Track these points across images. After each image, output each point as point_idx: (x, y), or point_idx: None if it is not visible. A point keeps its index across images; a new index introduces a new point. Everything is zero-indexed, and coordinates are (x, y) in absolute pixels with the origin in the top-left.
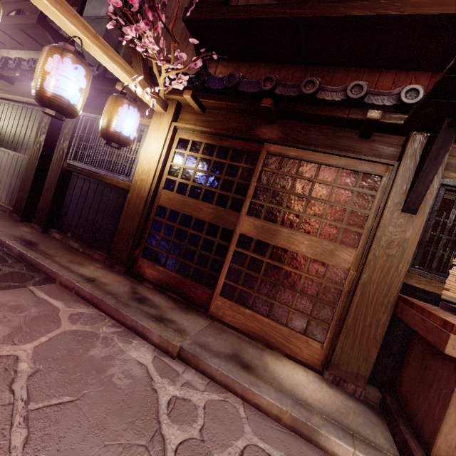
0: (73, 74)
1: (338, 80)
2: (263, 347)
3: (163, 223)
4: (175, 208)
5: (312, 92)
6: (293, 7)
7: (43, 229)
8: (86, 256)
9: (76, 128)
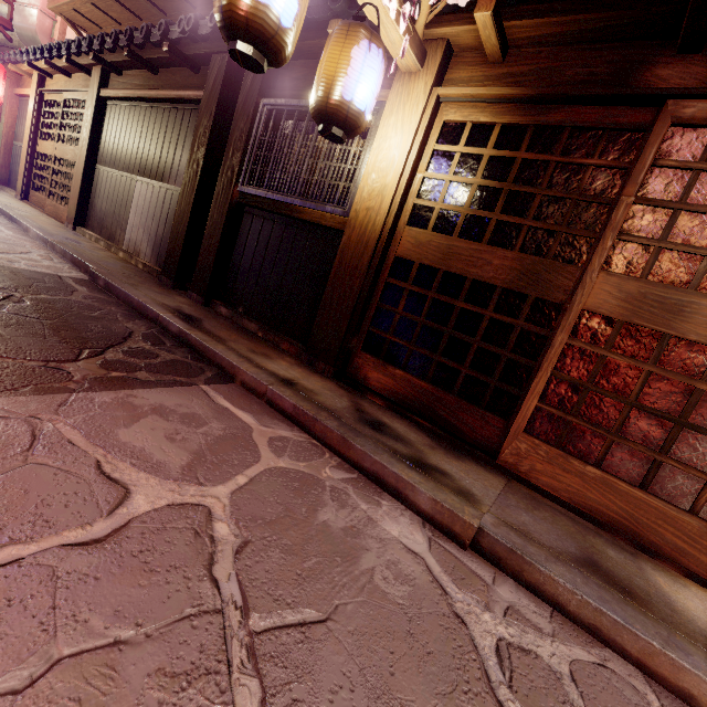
0: None
1: None
2: (630, 548)
3: (404, 290)
4: (430, 261)
5: None
6: None
7: (205, 300)
8: (270, 344)
9: (252, 129)
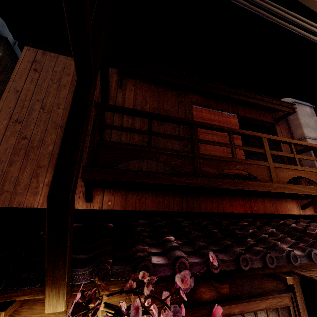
0: None
1: (203, 203)
2: None
3: None
4: None
5: (249, 268)
6: (189, 178)
7: None
8: None
9: None
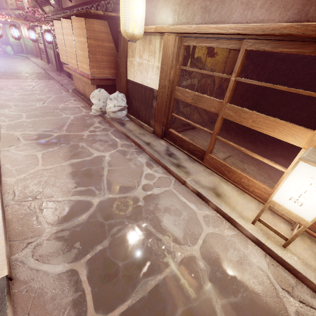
0: (32, 33)
1: None
2: None
3: None
4: None
5: None
6: None
7: (60, 72)
8: (65, 76)
9: (54, 39)
